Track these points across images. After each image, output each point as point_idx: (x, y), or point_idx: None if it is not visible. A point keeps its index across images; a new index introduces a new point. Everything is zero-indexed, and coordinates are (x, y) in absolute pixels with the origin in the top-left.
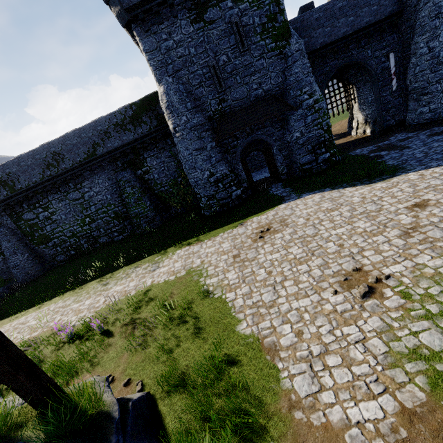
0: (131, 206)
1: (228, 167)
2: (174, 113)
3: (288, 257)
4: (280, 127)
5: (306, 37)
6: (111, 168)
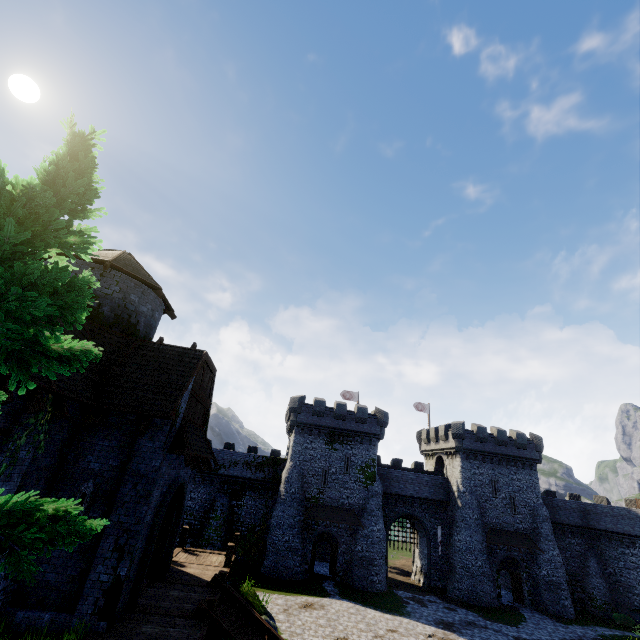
0: (210, 527)
1: (302, 542)
2: (289, 483)
3: (317, 622)
4: (350, 534)
5: (387, 482)
6: (218, 486)
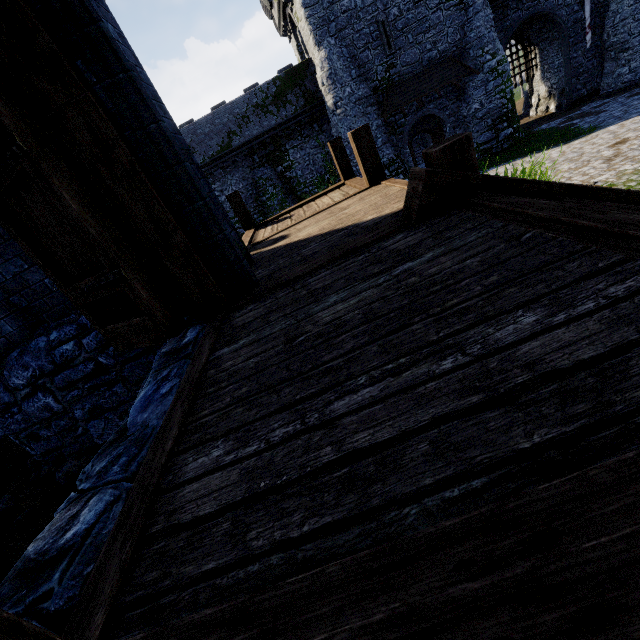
0: (274, 210)
1: (394, 152)
2: (336, 83)
3: None
4: (455, 99)
5: None
6: (247, 165)
